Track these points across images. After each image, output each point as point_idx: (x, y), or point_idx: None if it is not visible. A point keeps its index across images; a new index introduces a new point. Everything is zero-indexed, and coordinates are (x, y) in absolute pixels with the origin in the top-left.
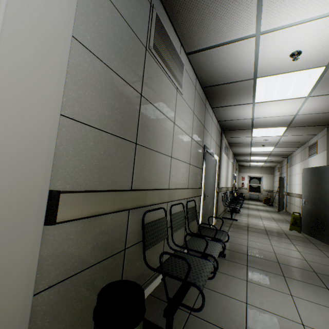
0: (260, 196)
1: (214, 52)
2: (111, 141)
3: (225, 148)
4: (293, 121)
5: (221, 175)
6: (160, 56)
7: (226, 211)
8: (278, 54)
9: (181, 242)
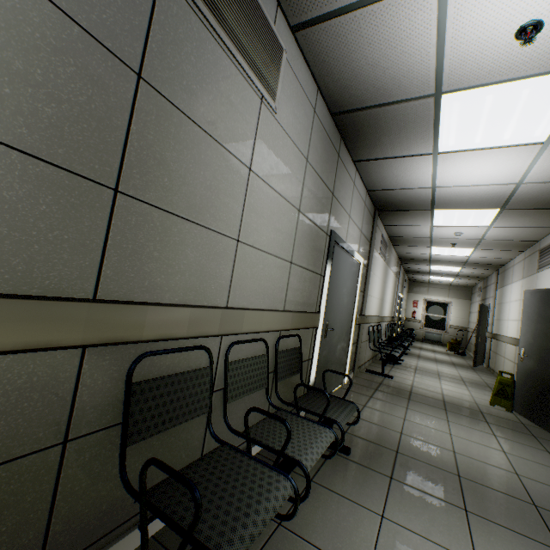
0: (443, 337)
1: (348, 25)
2: (9, 166)
3: (382, 245)
4: (514, 196)
5: (370, 292)
6: (209, 2)
7: (376, 359)
8: (490, 30)
9: (259, 418)
